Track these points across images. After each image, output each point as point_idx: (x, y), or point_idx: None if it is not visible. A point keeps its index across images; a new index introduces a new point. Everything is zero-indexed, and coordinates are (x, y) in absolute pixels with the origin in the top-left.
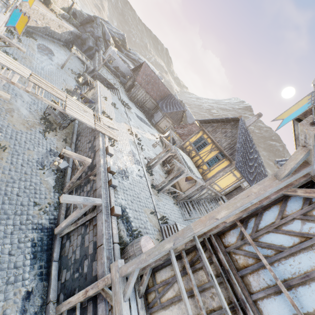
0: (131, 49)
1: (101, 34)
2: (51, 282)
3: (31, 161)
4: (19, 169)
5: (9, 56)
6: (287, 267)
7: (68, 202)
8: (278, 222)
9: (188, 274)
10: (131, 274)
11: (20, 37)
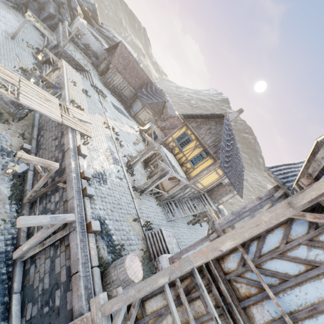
0: (103, 24)
1: None
2: (12, 321)
3: None
4: None
5: None
6: (293, 298)
7: (29, 225)
8: (283, 248)
9: (185, 307)
10: (117, 313)
11: None
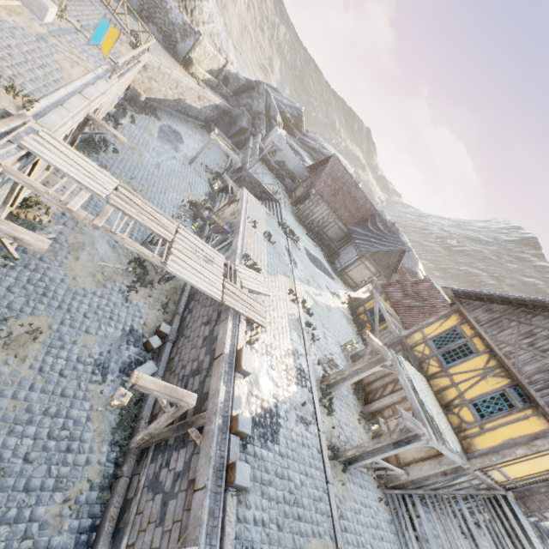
0: (309, 131)
1: (263, 108)
2: None
3: (84, 360)
4: (52, 383)
5: (107, 146)
6: None
7: None
8: None
9: None
10: None
11: (136, 115)
